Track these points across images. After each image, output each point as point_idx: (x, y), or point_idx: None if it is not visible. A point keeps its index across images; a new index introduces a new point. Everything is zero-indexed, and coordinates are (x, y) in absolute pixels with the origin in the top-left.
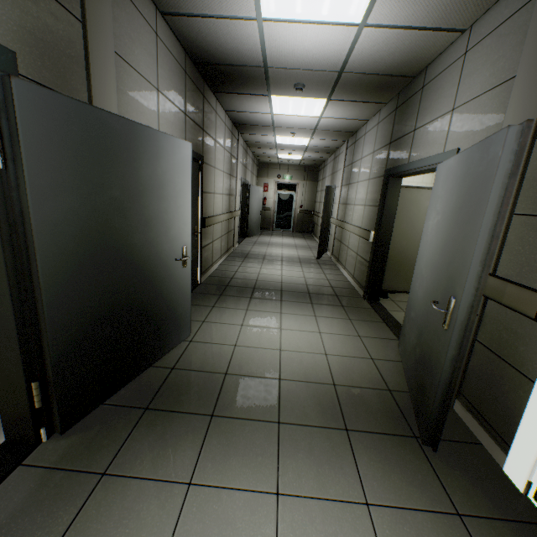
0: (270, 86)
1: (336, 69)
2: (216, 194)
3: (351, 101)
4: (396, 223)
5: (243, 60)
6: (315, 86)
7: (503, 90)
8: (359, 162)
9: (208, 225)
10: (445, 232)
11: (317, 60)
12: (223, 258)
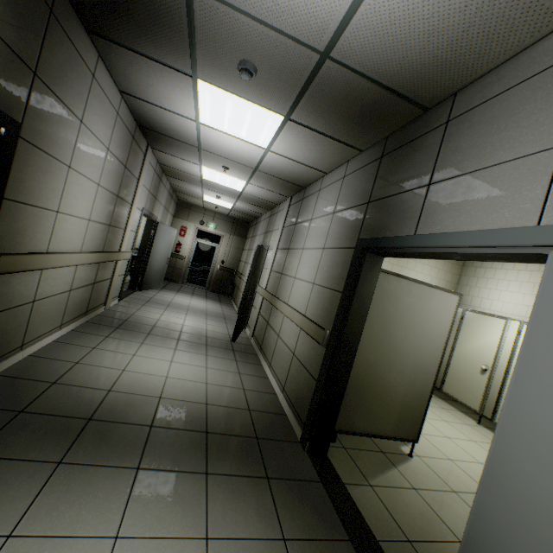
0: (197, 52)
1: (321, 42)
2: (68, 215)
3: (317, 131)
4: (364, 324)
5: None
6: (273, 79)
7: None
8: (308, 223)
9: (13, 269)
10: None
11: None
12: (69, 328)
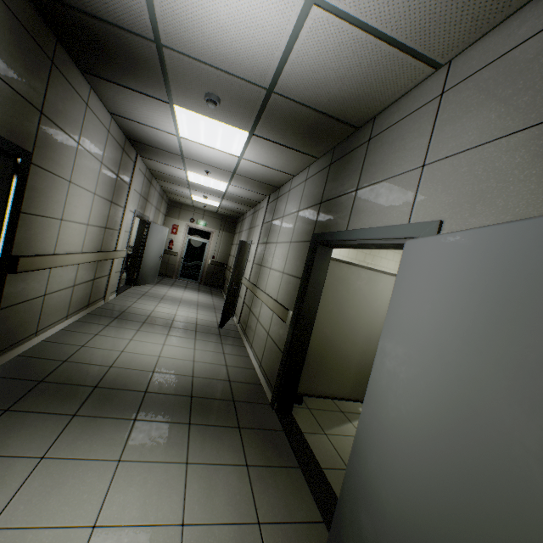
0: (171, 87)
1: (265, 82)
2: (70, 221)
3: (278, 143)
4: (321, 304)
5: (117, 13)
6: (234, 106)
7: (539, 135)
8: (280, 220)
9: (29, 268)
10: (478, 399)
11: (238, 56)
12: (74, 318)
